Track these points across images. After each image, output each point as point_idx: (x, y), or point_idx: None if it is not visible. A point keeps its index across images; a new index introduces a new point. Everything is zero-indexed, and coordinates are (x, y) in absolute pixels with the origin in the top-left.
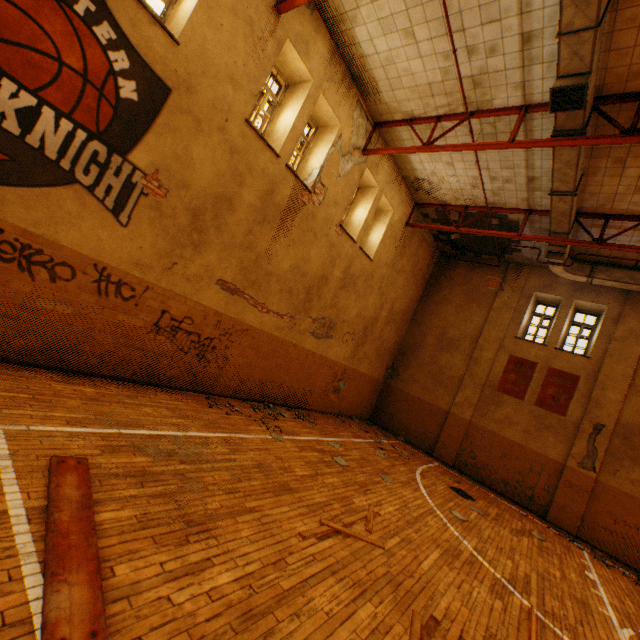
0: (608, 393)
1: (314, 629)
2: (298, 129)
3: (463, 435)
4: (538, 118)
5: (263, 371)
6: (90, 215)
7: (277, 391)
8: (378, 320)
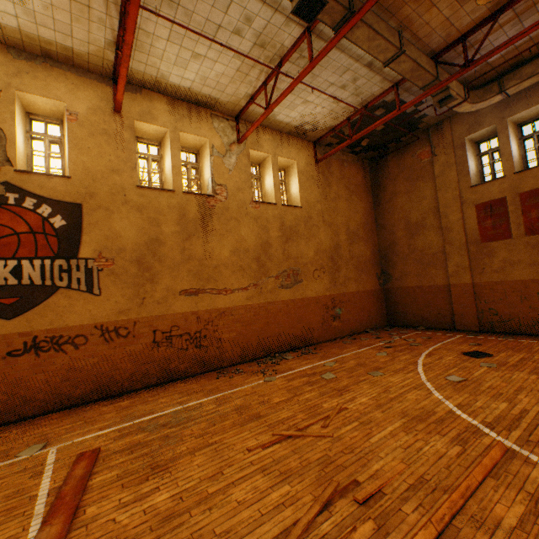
0: None
1: (220, 516)
2: (177, 165)
3: (473, 298)
4: (324, 27)
5: (256, 333)
6: (77, 301)
7: (278, 342)
8: (340, 245)
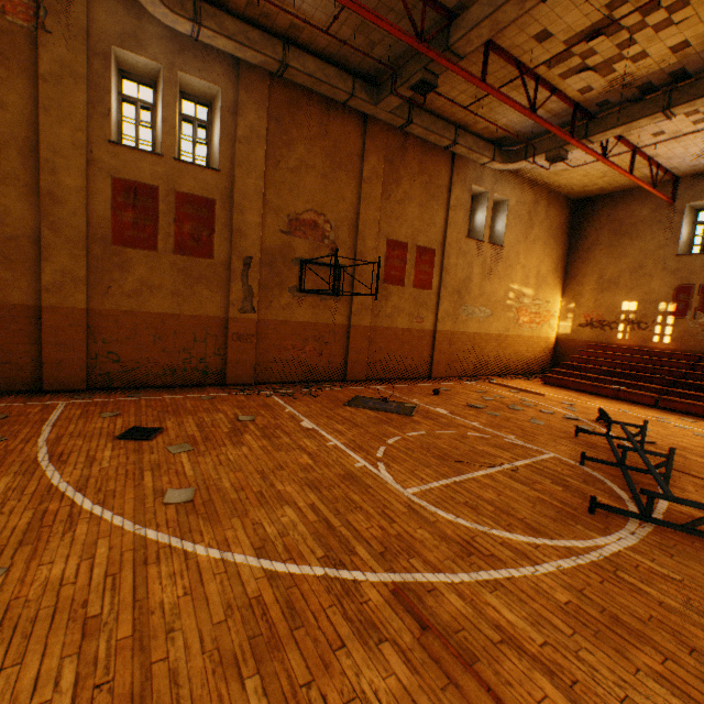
0: (249, 217)
1: None
2: None
3: (87, 335)
4: None
5: None
6: None
7: None
8: None
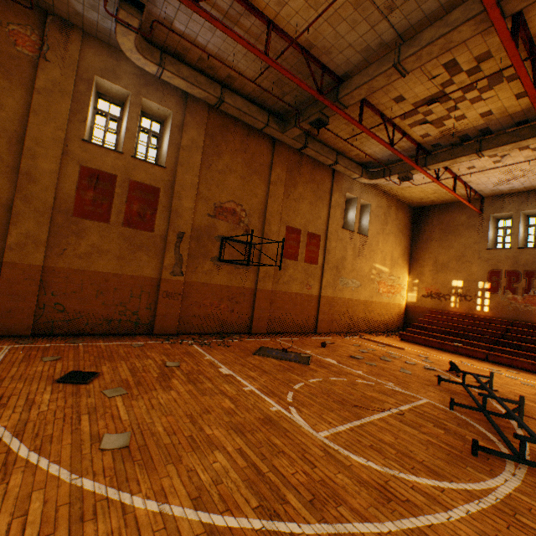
0: (185, 202)
1: None
2: None
3: (39, 288)
4: None
5: None
6: None
7: None
8: None
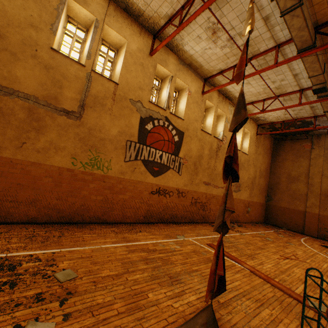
0: None
1: (299, 275)
2: (214, 123)
3: (317, 221)
4: (308, 91)
5: None
6: (173, 175)
7: None
8: (256, 177)
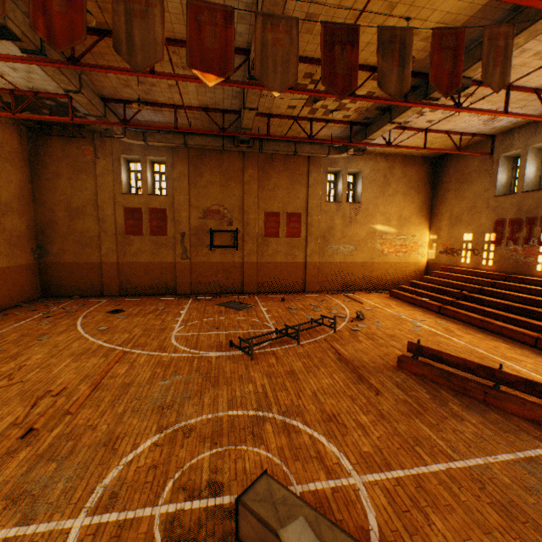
0: (182, 214)
1: None
2: None
3: (118, 273)
4: None
5: None
6: None
7: None
8: None
